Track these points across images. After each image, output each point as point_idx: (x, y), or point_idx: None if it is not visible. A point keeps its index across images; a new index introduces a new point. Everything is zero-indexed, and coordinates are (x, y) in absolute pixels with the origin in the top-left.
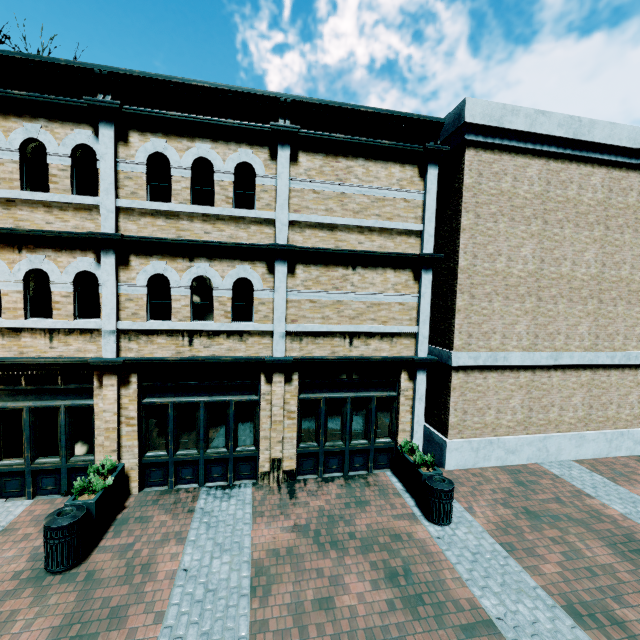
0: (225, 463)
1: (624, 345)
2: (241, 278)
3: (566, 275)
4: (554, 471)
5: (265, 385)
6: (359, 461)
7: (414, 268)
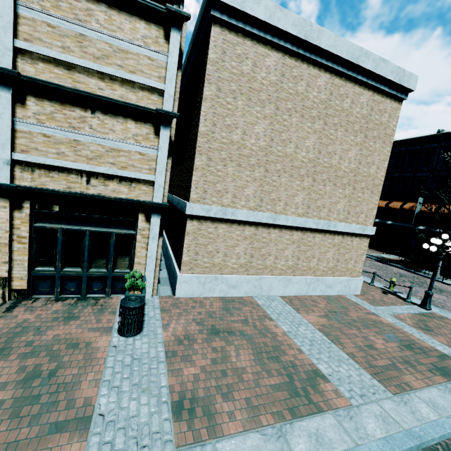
0: None
1: (328, 216)
2: None
3: (290, 155)
4: (259, 302)
5: None
6: (98, 286)
7: (155, 124)
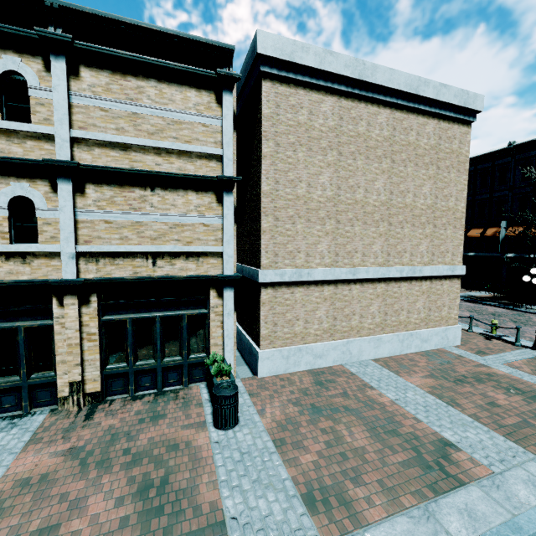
0: (18, 392)
1: (411, 261)
2: (22, 197)
3: (360, 201)
4: (352, 370)
5: (58, 308)
6: (173, 377)
7: (217, 191)
